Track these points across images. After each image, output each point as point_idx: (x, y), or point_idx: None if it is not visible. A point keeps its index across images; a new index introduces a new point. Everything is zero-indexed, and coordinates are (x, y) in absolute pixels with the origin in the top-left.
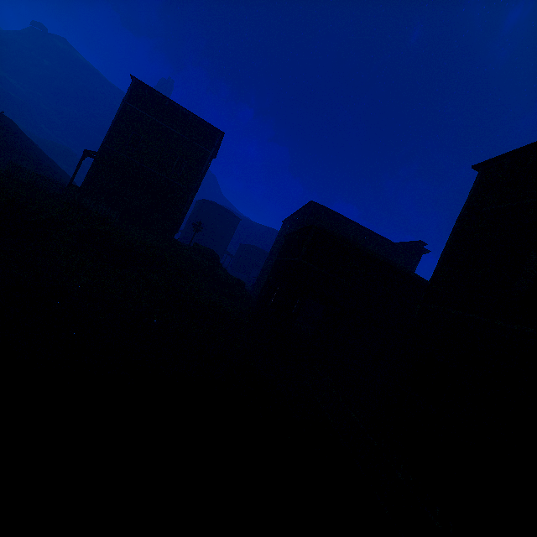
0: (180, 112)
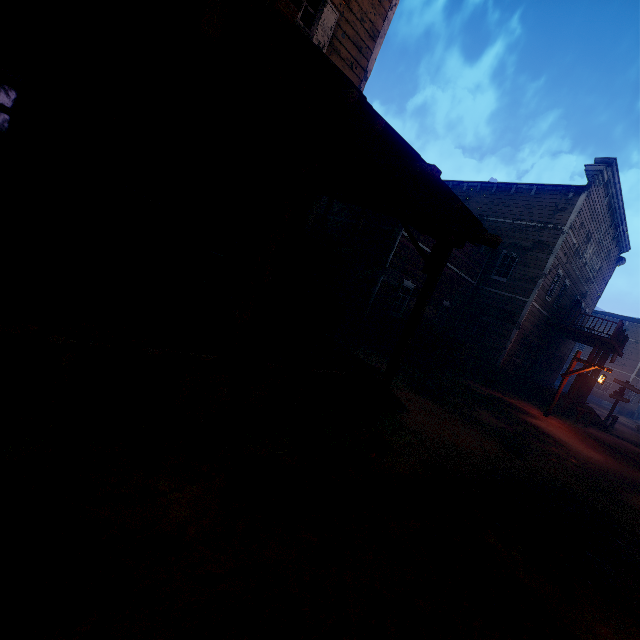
0: None
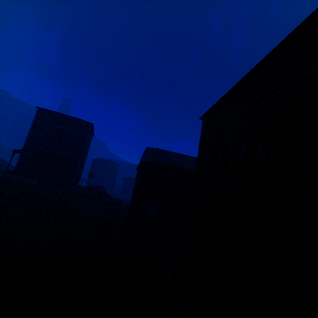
0: (67, 118)
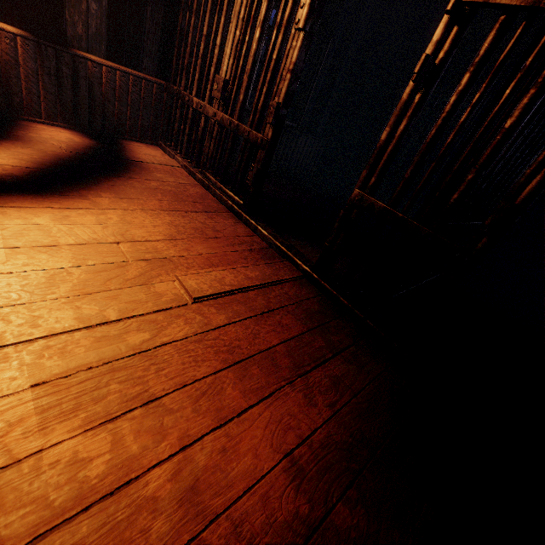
0: None
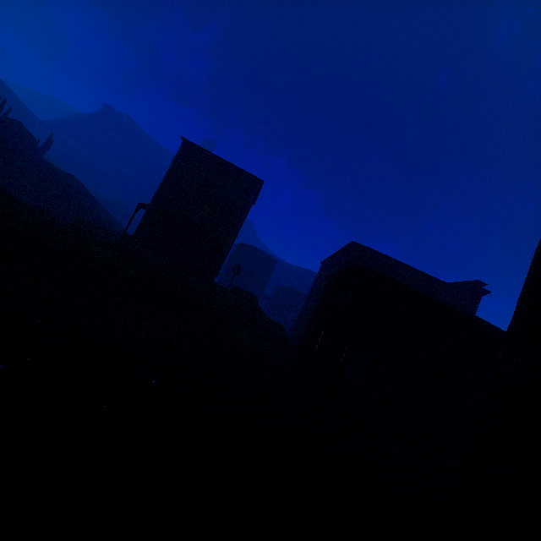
0: (224, 165)
